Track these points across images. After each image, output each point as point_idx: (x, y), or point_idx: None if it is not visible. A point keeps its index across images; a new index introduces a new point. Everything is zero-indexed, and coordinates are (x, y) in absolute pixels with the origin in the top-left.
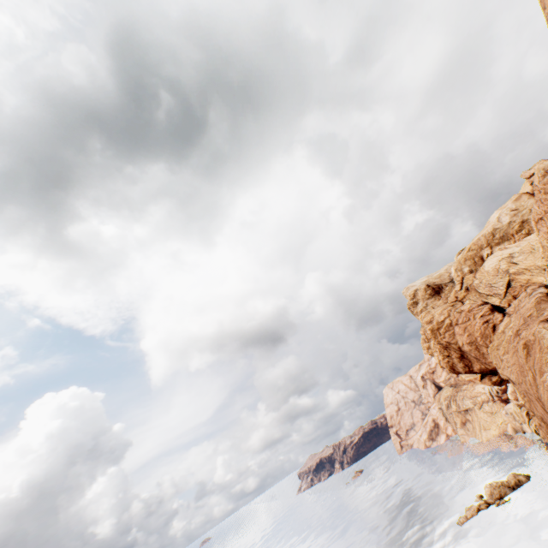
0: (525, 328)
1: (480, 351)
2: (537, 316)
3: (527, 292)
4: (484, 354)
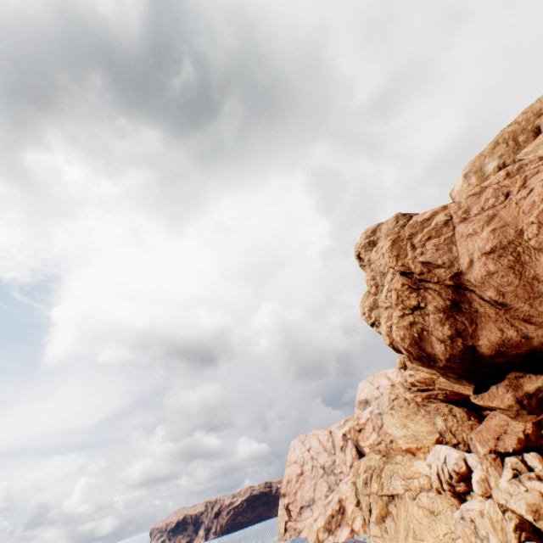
0: None
1: (527, 272)
2: None
3: None
4: (537, 280)
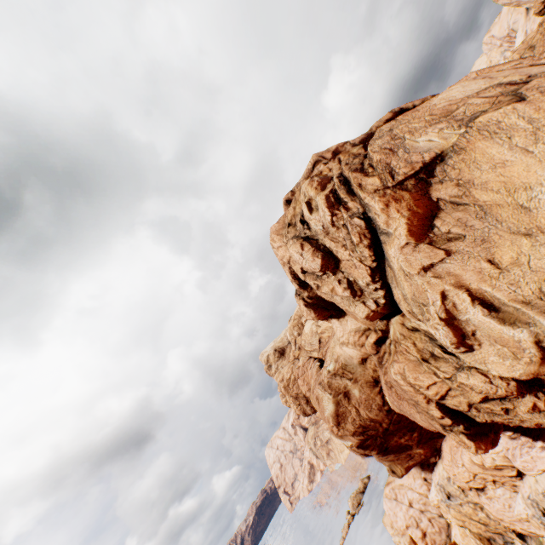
0: (315, 388)
1: None
2: (318, 379)
3: (313, 364)
4: None
